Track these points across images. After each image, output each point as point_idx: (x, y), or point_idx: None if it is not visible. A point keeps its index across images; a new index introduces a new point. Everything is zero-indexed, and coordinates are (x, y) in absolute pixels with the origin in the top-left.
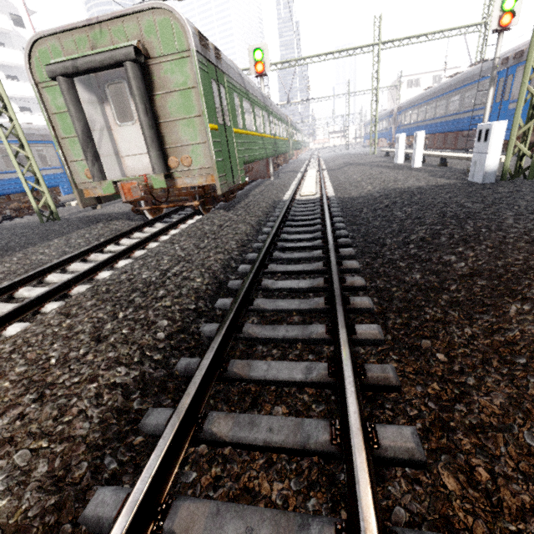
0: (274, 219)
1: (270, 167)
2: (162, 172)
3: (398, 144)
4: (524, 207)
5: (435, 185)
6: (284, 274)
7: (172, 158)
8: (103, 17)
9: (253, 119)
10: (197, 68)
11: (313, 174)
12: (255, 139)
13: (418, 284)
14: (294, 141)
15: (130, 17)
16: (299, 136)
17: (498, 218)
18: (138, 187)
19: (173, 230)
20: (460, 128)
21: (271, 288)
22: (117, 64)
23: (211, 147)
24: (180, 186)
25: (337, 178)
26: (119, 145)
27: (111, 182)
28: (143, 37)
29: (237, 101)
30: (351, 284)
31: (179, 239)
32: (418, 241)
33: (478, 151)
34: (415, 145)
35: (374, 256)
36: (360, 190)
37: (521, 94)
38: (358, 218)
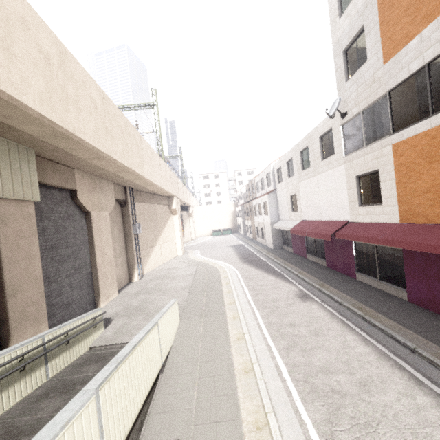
0: None
1: None
2: None
3: None
4: None
5: None
6: None
7: None
8: None
9: None
10: None
11: None
12: None
13: None
14: None
15: None
16: None
17: None
18: None
19: None
20: None
21: None
22: None
23: None
24: None
25: None
26: None
27: None
28: None
29: None
30: None
31: None
32: None
33: None
34: None
35: None
36: None
37: None
38: None
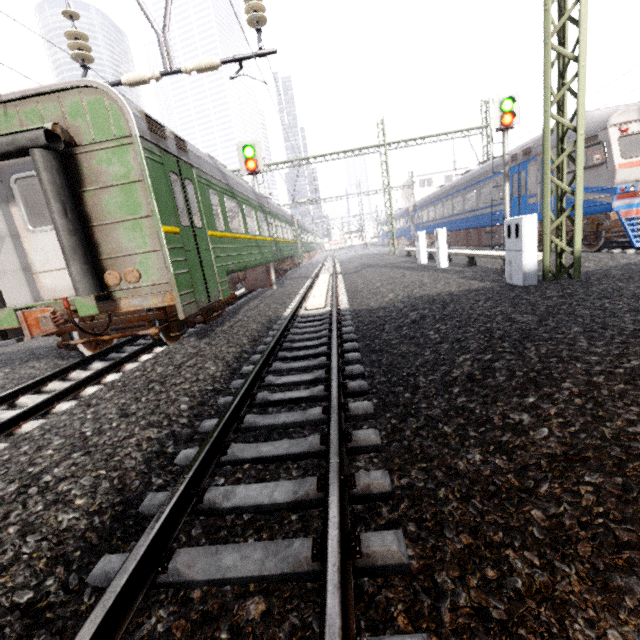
0: (263, 349)
1: (272, 274)
2: (90, 293)
3: (418, 243)
4: (589, 318)
5: (469, 290)
6: (255, 463)
7: (110, 272)
8: (8, 96)
9: (241, 220)
10: (142, 157)
11: (324, 280)
12: (246, 243)
13: (481, 477)
14: (304, 243)
15: (48, 96)
16: (310, 237)
17: (564, 337)
18: (48, 316)
19: (111, 375)
20: (482, 224)
21: (221, 507)
22: (20, 152)
23: (167, 256)
24: (125, 310)
25: (353, 284)
26: (32, 258)
27: (12, 310)
28: (67, 121)
29: (215, 199)
30: (366, 490)
31: (104, 395)
32: (464, 381)
33: (511, 248)
34: (437, 244)
35: (403, 412)
36: (380, 299)
37: (545, 186)
38: (378, 340)
